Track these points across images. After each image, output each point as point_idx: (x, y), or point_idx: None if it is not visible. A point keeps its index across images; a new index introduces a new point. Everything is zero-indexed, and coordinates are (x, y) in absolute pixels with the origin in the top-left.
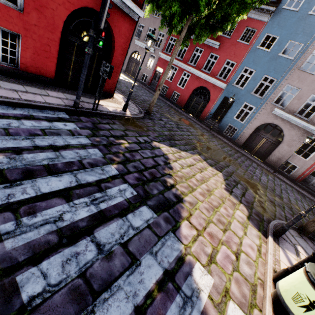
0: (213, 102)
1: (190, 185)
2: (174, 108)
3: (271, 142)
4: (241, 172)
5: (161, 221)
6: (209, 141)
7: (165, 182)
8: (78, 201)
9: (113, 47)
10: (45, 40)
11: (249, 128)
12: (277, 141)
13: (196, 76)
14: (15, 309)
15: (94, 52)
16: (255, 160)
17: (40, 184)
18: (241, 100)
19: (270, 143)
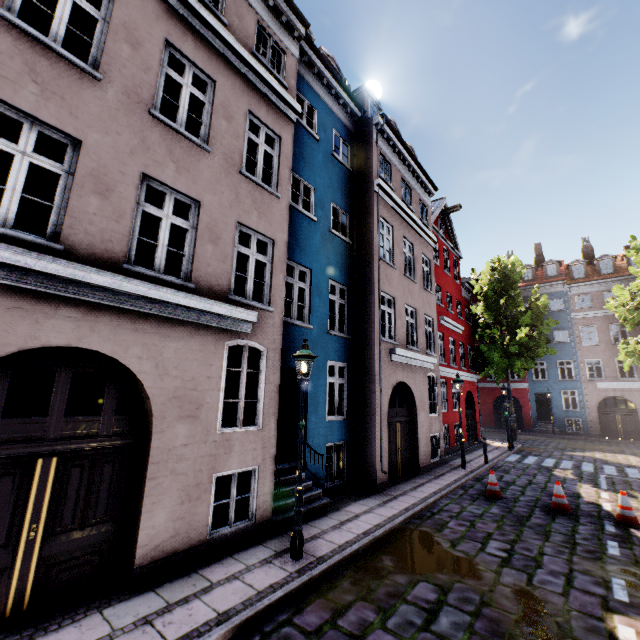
0: (526, 404)
1: (625, 461)
2: (491, 430)
3: (628, 415)
4: (638, 451)
5: (639, 469)
6: (575, 442)
7: (612, 462)
8: (604, 469)
9: (472, 403)
10: (463, 419)
11: (590, 412)
12: (632, 410)
13: (486, 388)
14: (639, 478)
15: (468, 413)
16: (633, 441)
17: (586, 468)
18: (556, 390)
19: (627, 416)
